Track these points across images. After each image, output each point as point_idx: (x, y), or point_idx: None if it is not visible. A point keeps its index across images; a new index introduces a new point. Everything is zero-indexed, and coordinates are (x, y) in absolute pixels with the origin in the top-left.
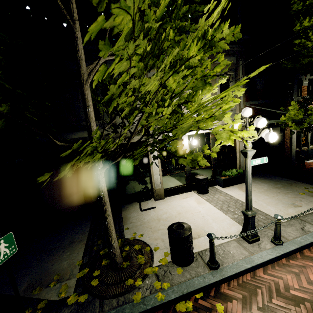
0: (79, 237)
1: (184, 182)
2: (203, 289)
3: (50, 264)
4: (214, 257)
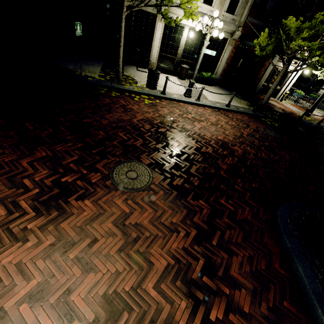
0: (97, 65)
1: (172, 67)
2: (154, 96)
3: (82, 66)
4: (165, 89)
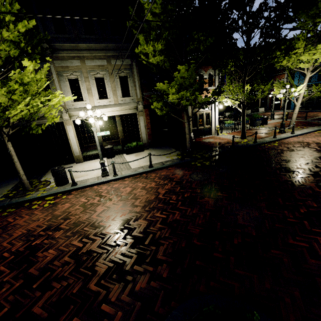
0: (13, 182)
1: None
2: (62, 192)
3: None
4: (73, 180)
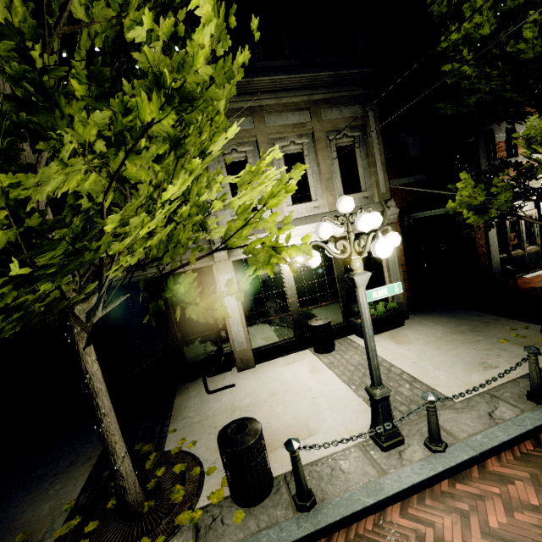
0: (88, 453)
1: (291, 334)
2: None
3: (20, 510)
4: (303, 485)
